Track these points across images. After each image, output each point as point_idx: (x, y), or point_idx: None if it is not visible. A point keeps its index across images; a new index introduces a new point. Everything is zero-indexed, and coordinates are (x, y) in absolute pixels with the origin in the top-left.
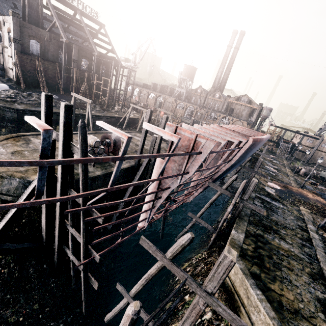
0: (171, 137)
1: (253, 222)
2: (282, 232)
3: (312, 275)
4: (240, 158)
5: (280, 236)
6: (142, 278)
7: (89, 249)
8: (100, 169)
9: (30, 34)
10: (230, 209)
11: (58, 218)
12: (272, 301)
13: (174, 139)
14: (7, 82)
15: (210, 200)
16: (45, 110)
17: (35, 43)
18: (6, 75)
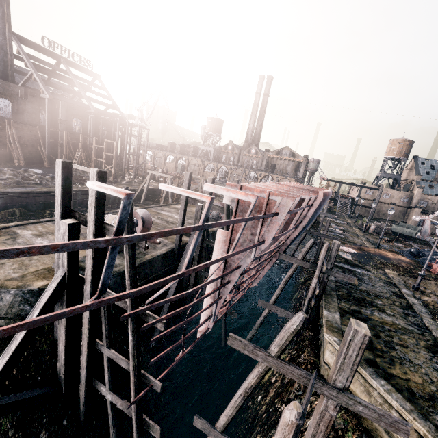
0: (246, 197)
1: (343, 297)
2: (379, 303)
3: (430, 348)
4: (311, 219)
5: (378, 308)
6: (236, 396)
7: (142, 375)
8: None
9: None
10: (315, 283)
11: (86, 338)
12: (401, 390)
13: (251, 198)
14: None
15: (285, 277)
16: (62, 183)
17: (3, 102)
18: None
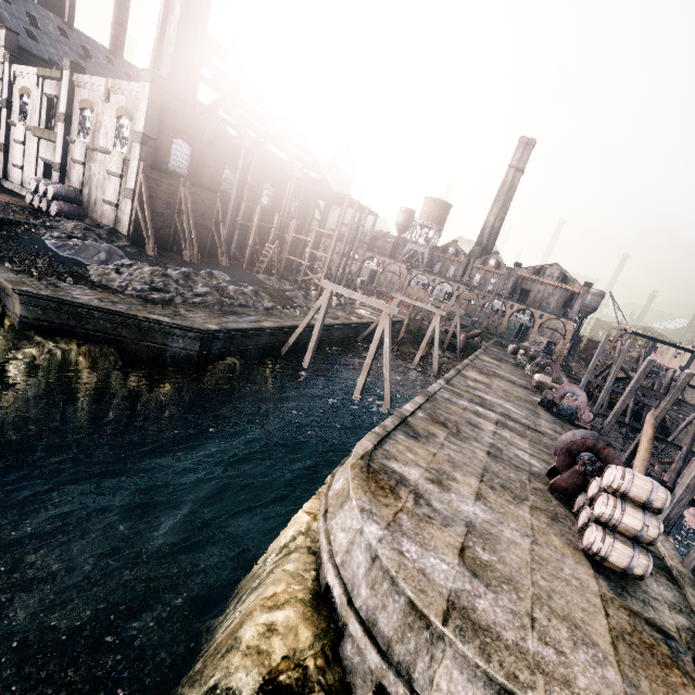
0: None
1: None
2: None
3: None
4: None
5: None
6: None
7: None
8: (667, 581)
9: (176, 125)
10: None
11: None
12: None
13: None
14: (109, 238)
15: None
16: None
17: (181, 146)
18: (89, 216)
